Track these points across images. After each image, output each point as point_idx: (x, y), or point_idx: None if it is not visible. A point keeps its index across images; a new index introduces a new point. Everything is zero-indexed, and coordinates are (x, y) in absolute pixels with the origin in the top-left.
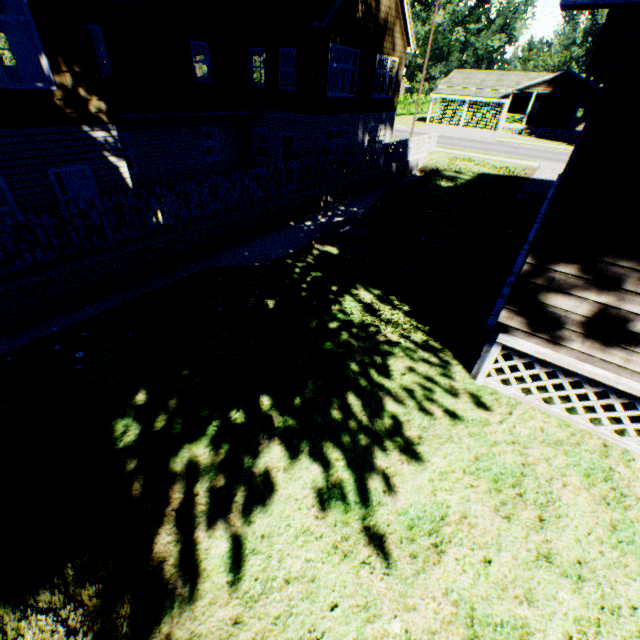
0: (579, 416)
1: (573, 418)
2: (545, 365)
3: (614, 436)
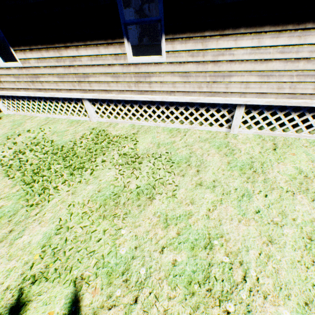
0: (26, 111)
1: (26, 113)
2: (5, 98)
3: (34, 114)
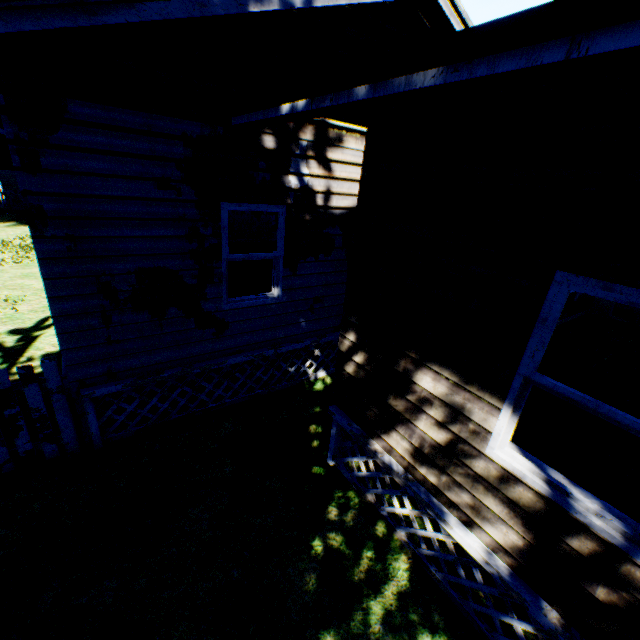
0: None
1: None
2: None
3: None
